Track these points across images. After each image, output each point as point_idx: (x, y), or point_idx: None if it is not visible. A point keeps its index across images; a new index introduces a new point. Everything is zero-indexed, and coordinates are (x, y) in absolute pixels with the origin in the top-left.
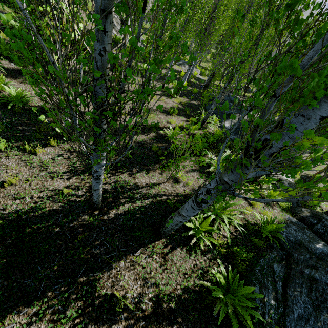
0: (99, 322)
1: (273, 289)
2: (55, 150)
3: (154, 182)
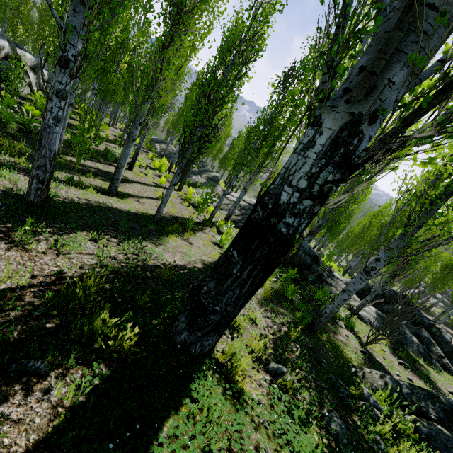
0: None
1: None
2: None
3: None
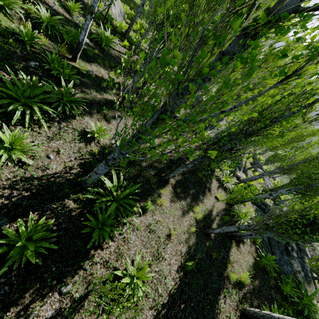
0: (241, 289)
1: (269, 250)
2: (167, 197)
3: (212, 204)
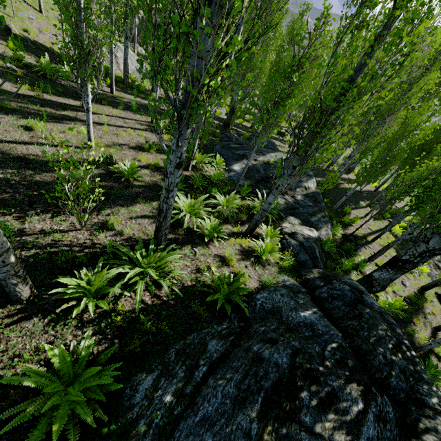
0: None
1: (185, 377)
2: None
3: (59, 228)
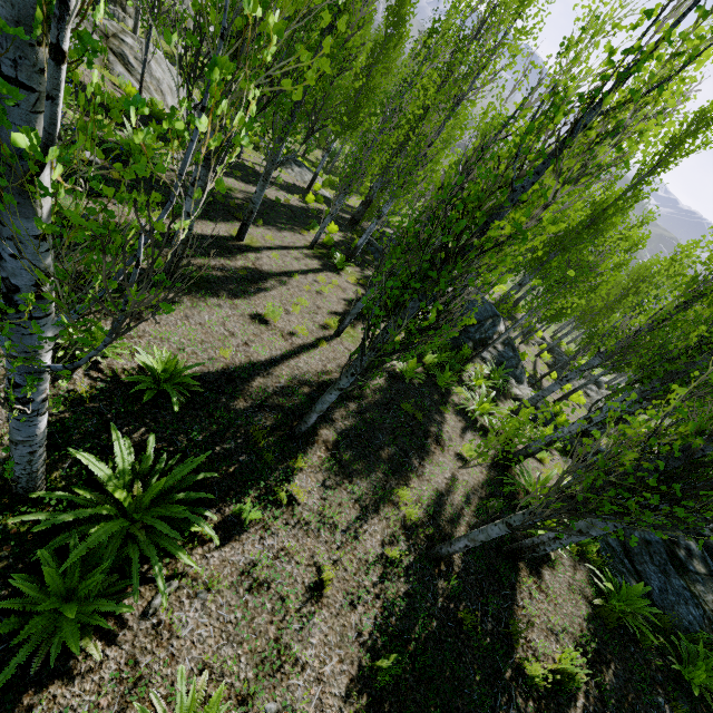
0: (564, 709)
1: (627, 571)
2: (311, 478)
3: (448, 475)
